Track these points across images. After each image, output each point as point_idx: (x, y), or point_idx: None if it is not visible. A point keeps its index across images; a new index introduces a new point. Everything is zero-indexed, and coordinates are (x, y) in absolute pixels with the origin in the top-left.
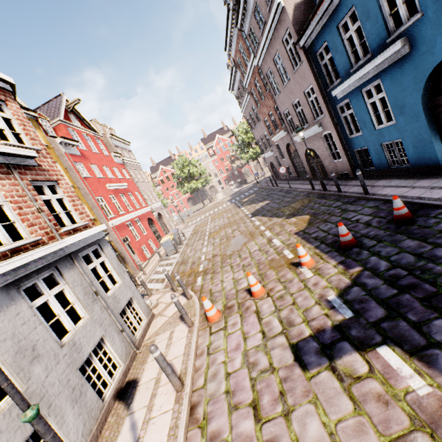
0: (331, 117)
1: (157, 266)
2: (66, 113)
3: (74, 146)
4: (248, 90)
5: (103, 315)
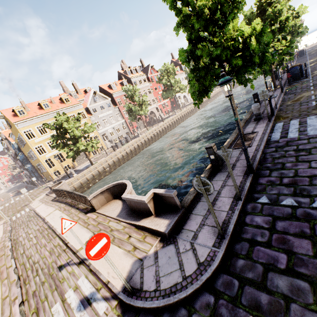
0: (27, 170)
1: None
2: None
3: None
4: (11, 155)
5: None
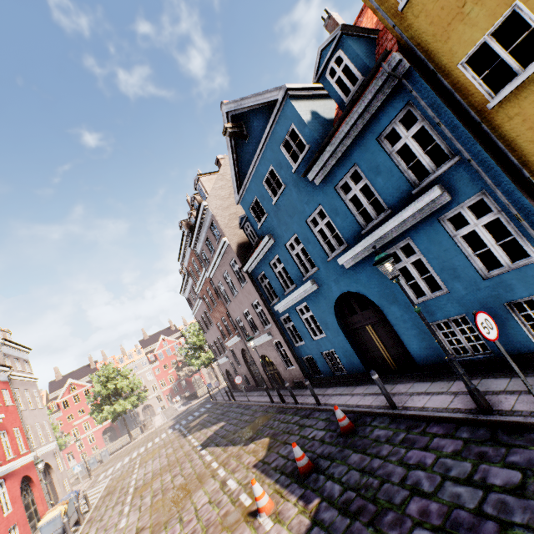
0: (277, 327)
1: None
2: None
3: None
4: (201, 295)
5: None
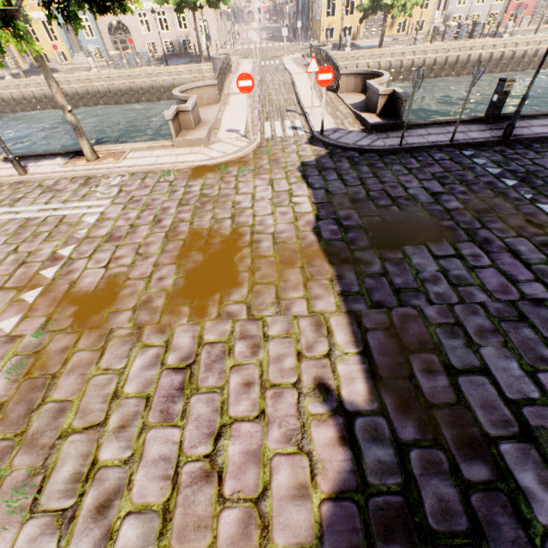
0: (297, 4)
1: None
2: None
3: None
4: None
5: (226, 27)
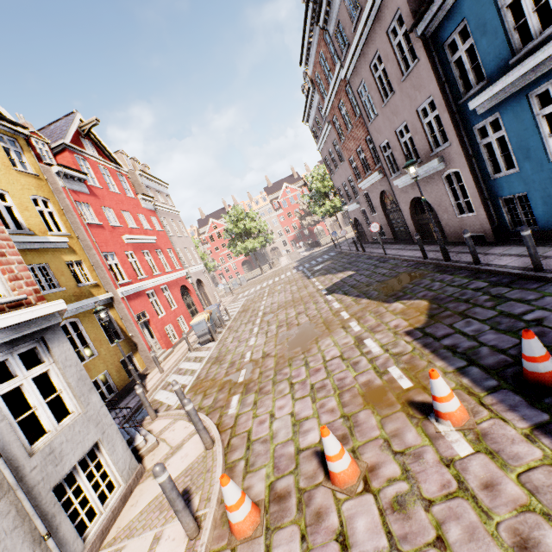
0: (462, 146)
1: (182, 359)
2: (78, 137)
3: (81, 179)
4: (329, 118)
5: (2, 505)
